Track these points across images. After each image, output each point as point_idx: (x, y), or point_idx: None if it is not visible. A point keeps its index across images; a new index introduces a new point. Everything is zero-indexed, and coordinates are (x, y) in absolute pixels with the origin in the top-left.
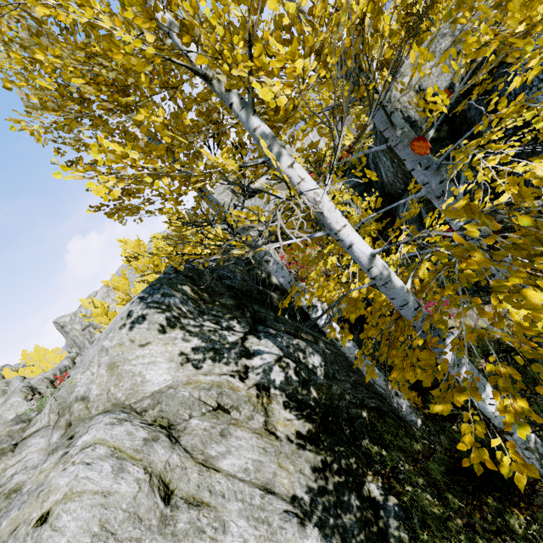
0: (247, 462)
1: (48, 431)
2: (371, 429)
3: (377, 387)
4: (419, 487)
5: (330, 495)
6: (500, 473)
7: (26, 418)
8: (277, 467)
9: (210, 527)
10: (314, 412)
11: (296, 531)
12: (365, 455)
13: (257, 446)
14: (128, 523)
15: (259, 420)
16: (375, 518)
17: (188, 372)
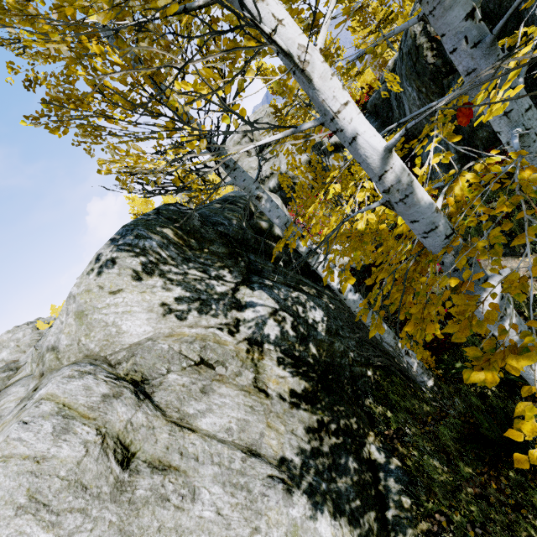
0: (230, 422)
1: (30, 380)
2: (376, 388)
3: (386, 345)
4: (426, 452)
5: (325, 457)
6: (525, 443)
7: (15, 367)
8: (265, 427)
9: (177, 494)
10: (312, 370)
11: (280, 498)
12: (367, 414)
13: (244, 404)
14: (67, 493)
15: (247, 376)
16: (374, 481)
17: (172, 323)
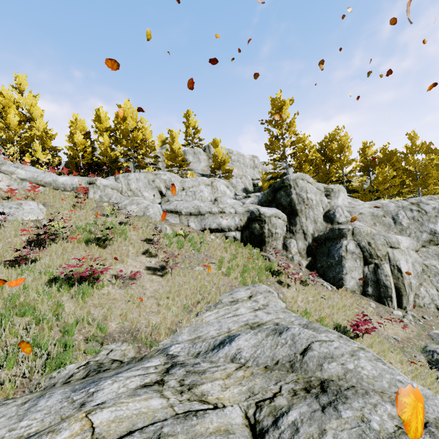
0: None
1: None
2: None
3: None
4: None
5: None
6: None
7: None
8: None
9: None
10: None
11: None
12: None
13: None
14: None
15: None
16: None
17: None
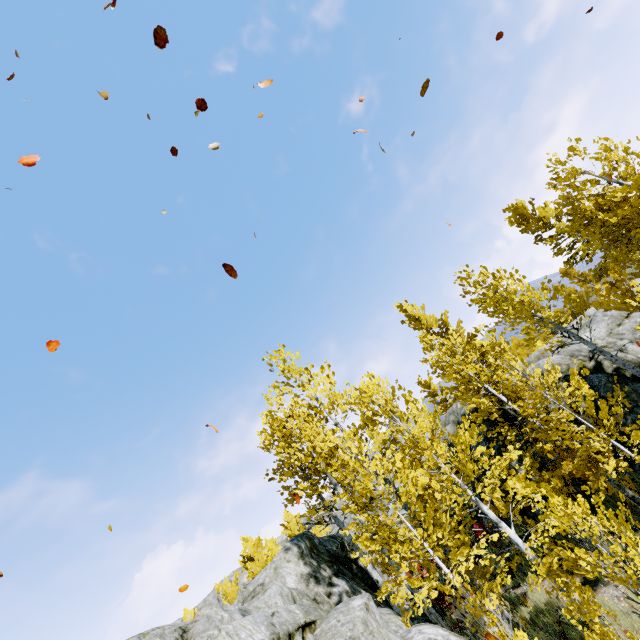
0: None
1: None
2: None
3: None
4: None
5: None
6: None
7: None
8: None
9: None
10: None
11: None
12: None
13: None
14: (286, 597)
15: None
16: None
17: (303, 586)
